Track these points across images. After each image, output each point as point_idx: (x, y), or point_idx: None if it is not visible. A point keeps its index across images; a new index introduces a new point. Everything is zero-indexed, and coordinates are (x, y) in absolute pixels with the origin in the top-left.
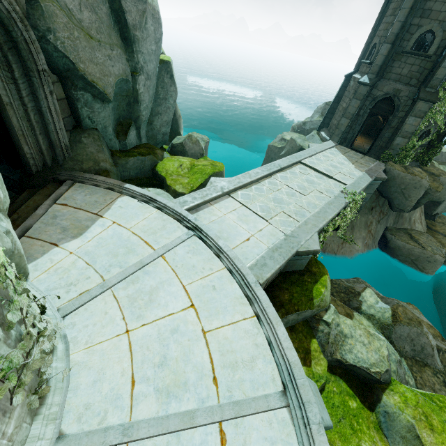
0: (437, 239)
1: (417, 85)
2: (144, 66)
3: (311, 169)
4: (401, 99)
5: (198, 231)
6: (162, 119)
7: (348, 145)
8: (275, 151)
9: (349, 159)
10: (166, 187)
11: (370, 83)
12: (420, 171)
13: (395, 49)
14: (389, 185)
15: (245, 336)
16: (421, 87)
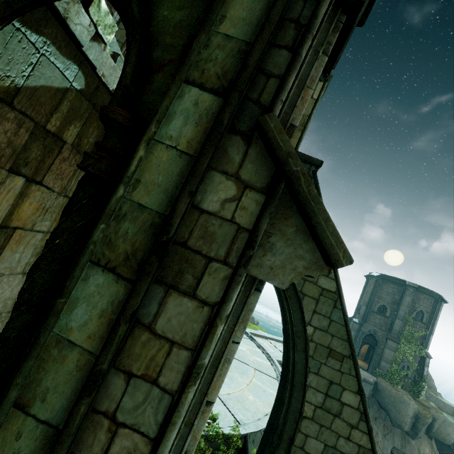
0: None
1: (386, 331)
2: None
3: None
4: (379, 336)
5: (252, 338)
6: None
7: None
8: None
9: None
10: None
11: (358, 323)
12: (406, 392)
13: (369, 309)
14: (382, 396)
15: (266, 364)
16: (388, 332)
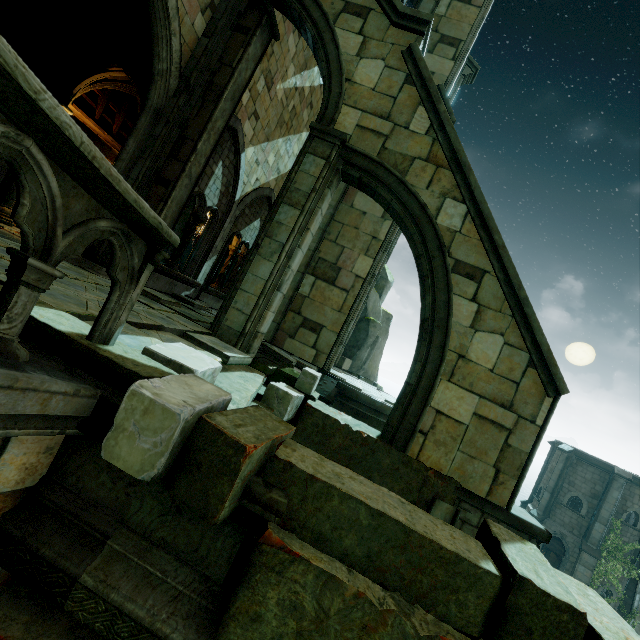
0: None
1: (580, 536)
2: None
3: None
4: (568, 543)
5: None
6: None
7: None
8: None
9: None
10: None
11: (538, 518)
12: None
13: (554, 499)
14: None
15: None
16: (582, 539)
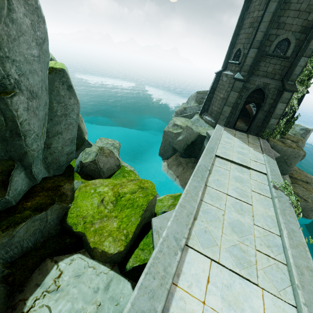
0: (300, 185)
1: (280, 79)
2: (22, 80)
3: (228, 162)
4: (270, 90)
5: None
6: (64, 138)
7: (231, 127)
8: (172, 136)
9: (242, 141)
10: (89, 250)
11: (245, 79)
12: (291, 142)
13: (260, 53)
14: None
15: None
16: (284, 81)
